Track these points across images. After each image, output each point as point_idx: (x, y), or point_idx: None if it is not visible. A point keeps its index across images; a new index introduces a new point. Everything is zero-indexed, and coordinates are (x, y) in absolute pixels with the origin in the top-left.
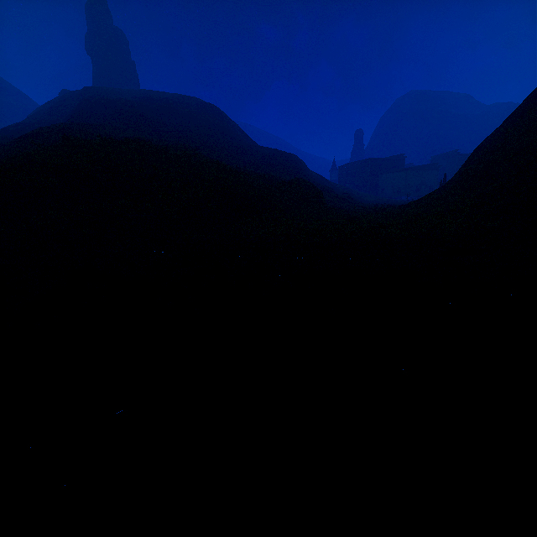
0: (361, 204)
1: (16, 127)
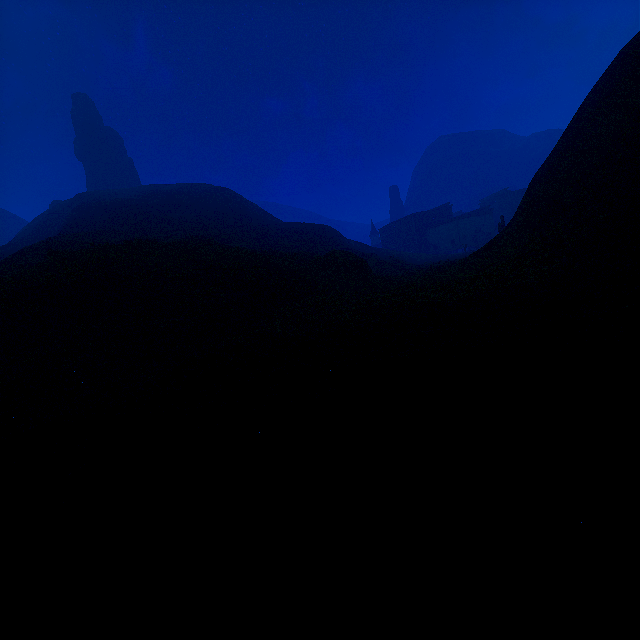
0: (413, 266)
1: (0, 251)
